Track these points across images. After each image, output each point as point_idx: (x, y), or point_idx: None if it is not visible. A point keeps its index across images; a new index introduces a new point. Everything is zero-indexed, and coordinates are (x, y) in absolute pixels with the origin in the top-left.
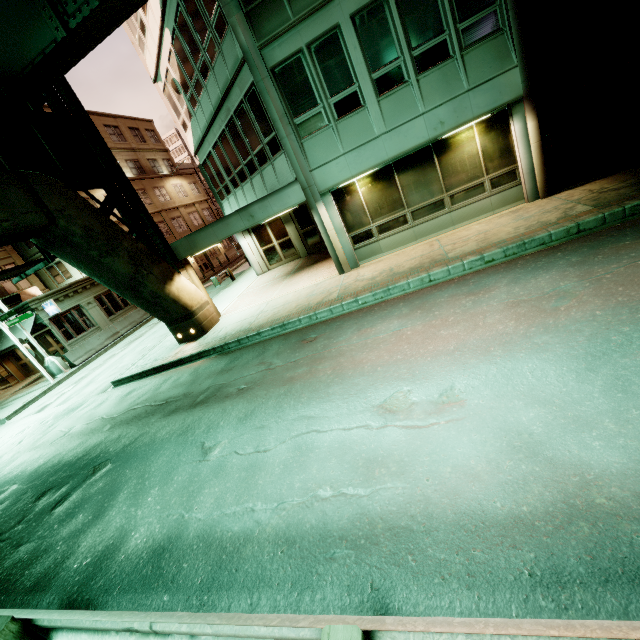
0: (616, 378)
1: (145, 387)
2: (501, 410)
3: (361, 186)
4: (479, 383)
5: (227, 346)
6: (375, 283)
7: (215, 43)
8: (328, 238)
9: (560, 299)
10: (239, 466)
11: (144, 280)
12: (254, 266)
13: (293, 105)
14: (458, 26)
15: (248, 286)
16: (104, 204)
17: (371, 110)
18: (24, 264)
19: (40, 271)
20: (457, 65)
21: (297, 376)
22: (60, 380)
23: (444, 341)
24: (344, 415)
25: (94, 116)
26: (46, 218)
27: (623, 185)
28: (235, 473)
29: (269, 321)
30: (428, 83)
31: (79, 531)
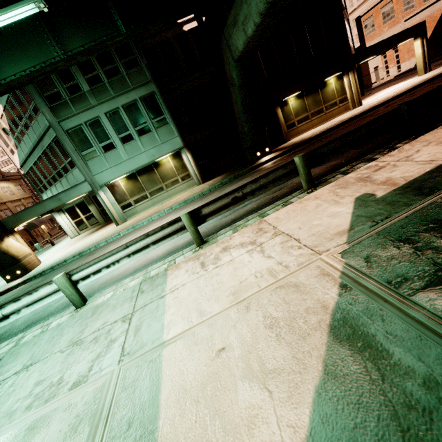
0: None
1: None
2: None
3: (122, 182)
4: None
5: (44, 272)
6: (130, 225)
7: (33, 116)
8: (107, 208)
9: None
10: None
11: None
12: (68, 233)
13: (80, 146)
14: (152, 121)
15: (63, 245)
16: None
17: (120, 149)
18: None
19: None
20: (155, 134)
21: None
22: None
23: None
24: None
25: None
26: None
27: (221, 178)
28: None
29: (72, 254)
30: (144, 140)
31: None
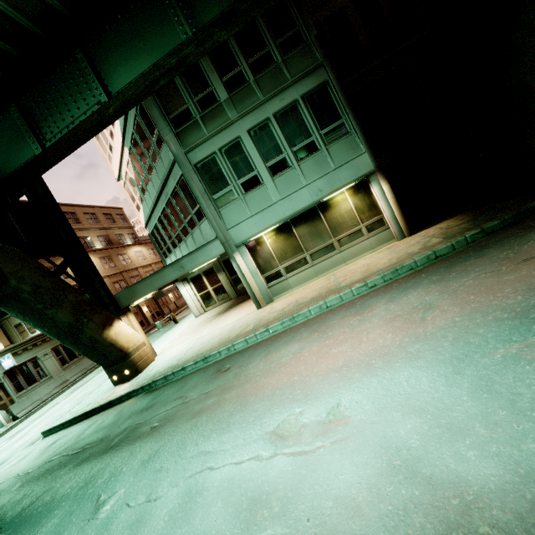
0: (480, 378)
1: (70, 434)
2: (381, 424)
3: (268, 238)
4: (362, 397)
5: (154, 384)
6: (283, 313)
7: (156, 152)
8: (245, 280)
9: (426, 311)
10: (125, 522)
11: (84, 327)
12: (193, 309)
13: (211, 186)
14: (320, 132)
15: (186, 327)
16: (60, 266)
17: (268, 186)
18: None
19: (8, 329)
20: (324, 154)
21: (206, 407)
22: None
23: (334, 358)
24: (239, 446)
25: (77, 207)
26: None
27: (462, 222)
28: (118, 533)
29: (194, 356)
30: (306, 166)
31: None
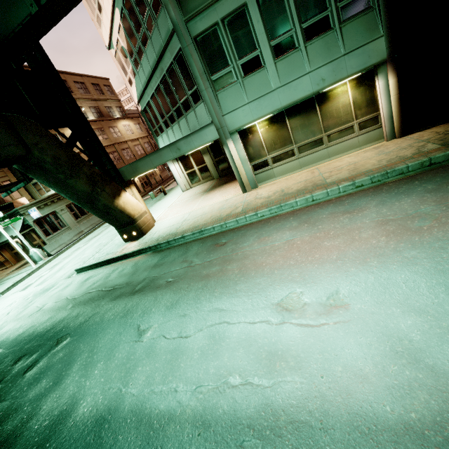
0: None
1: (99, 275)
2: (381, 316)
3: (260, 127)
4: (360, 289)
5: (159, 246)
6: (270, 201)
7: (152, 18)
8: (235, 166)
9: (422, 220)
10: (166, 349)
11: (98, 196)
12: (180, 185)
13: (210, 65)
14: (338, 4)
15: (176, 199)
16: (70, 139)
17: (269, 70)
18: (9, 184)
19: (28, 186)
20: (336, 35)
21: (211, 273)
22: (40, 266)
23: (328, 251)
24: (249, 310)
25: (67, 75)
26: (24, 150)
27: None
28: (162, 355)
29: (191, 227)
30: (313, 49)
31: (42, 395)
